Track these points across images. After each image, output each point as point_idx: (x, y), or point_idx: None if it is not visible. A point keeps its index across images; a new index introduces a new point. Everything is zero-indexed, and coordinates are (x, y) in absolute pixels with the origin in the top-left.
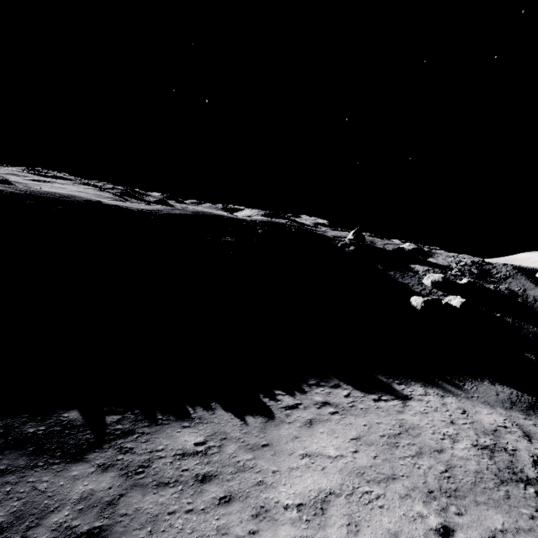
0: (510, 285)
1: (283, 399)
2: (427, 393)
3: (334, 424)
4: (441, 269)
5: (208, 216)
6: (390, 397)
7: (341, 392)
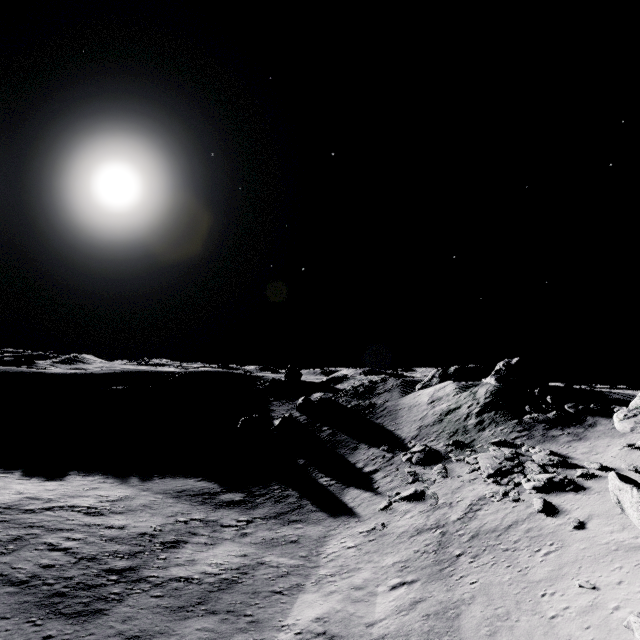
0: (379, 399)
1: None
2: (90, 480)
3: None
4: (335, 393)
5: (133, 372)
6: (42, 479)
7: (1, 475)
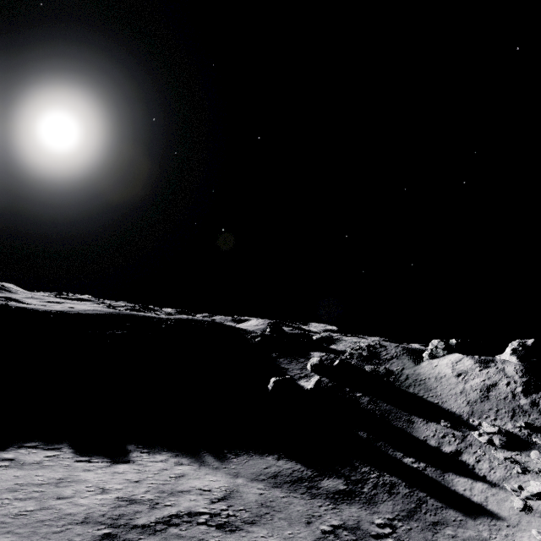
0: (391, 365)
1: None
2: (163, 461)
3: None
4: (336, 354)
5: (120, 315)
6: (105, 460)
7: (48, 453)
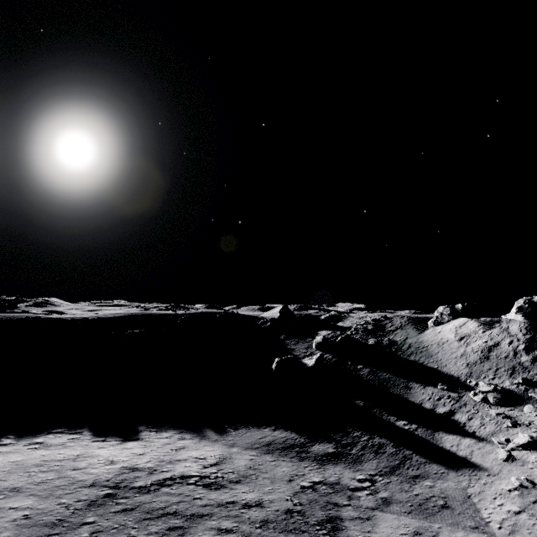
0: (395, 336)
1: (4, 441)
2: (168, 437)
3: (15, 454)
4: (342, 331)
5: (139, 315)
6: (118, 439)
7: (71, 437)
